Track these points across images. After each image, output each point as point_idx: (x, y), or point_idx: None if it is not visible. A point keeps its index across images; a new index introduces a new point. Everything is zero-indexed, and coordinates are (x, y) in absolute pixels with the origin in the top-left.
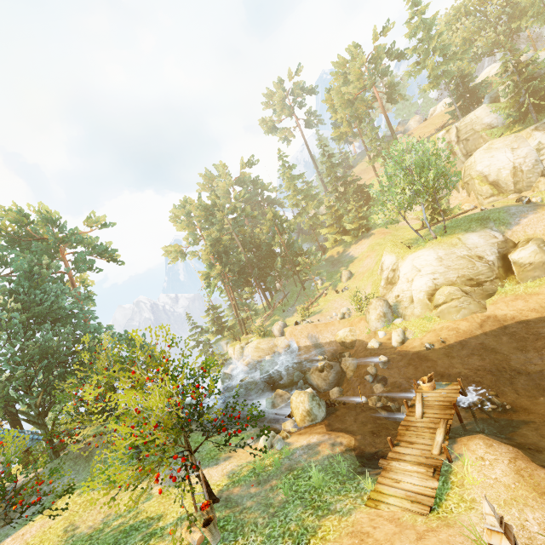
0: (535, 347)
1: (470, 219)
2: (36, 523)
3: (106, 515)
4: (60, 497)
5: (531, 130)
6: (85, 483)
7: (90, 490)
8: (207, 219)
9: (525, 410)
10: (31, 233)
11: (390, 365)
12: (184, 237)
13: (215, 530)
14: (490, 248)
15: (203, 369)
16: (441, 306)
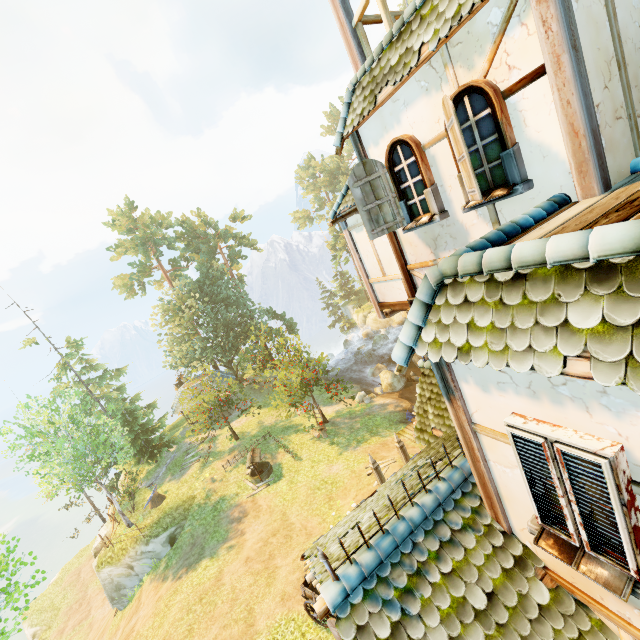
0: None
1: None
2: (244, 418)
3: (276, 420)
4: (256, 409)
5: None
6: (262, 403)
7: (266, 407)
8: (331, 183)
9: None
10: (197, 235)
11: None
12: (310, 200)
13: (324, 433)
14: None
15: (318, 361)
16: None
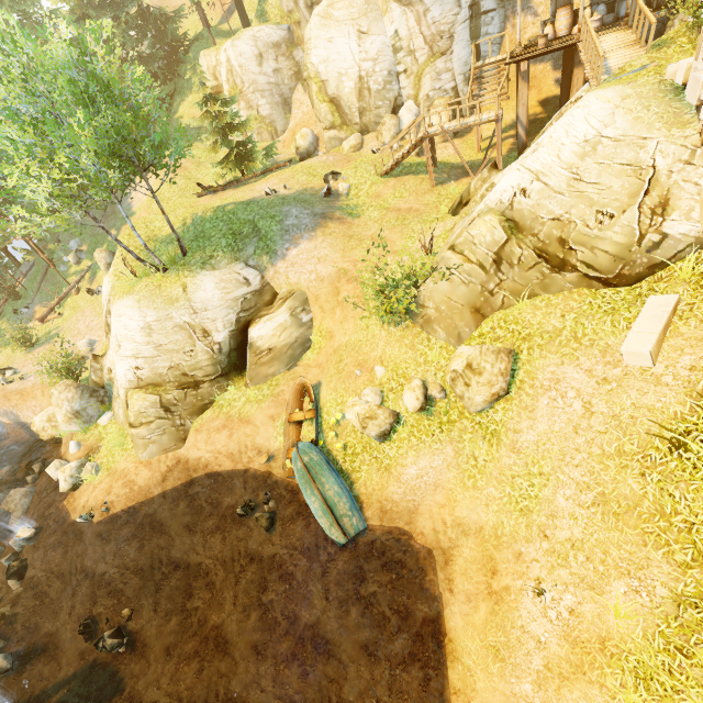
0: (204, 529)
1: (232, 223)
2: None
3: None
4: None
5: None
6: None
7: None
8: None
9: (144, 647)
10: None
11: (37, 542)
12: None
13: None
14: (225, 312)
15: None
16: (132, 428)
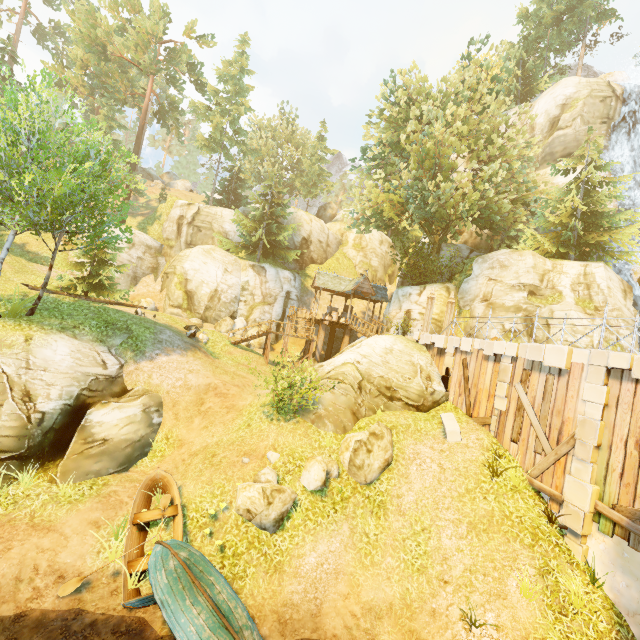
0: None
1: (102, 314)
2: None
3: None
4: None
5: (249, 265)
6: None
7: None
8: None
9: None
10: None
11: None
12: None
13: None
14: (70, 382)
15: None
16: None
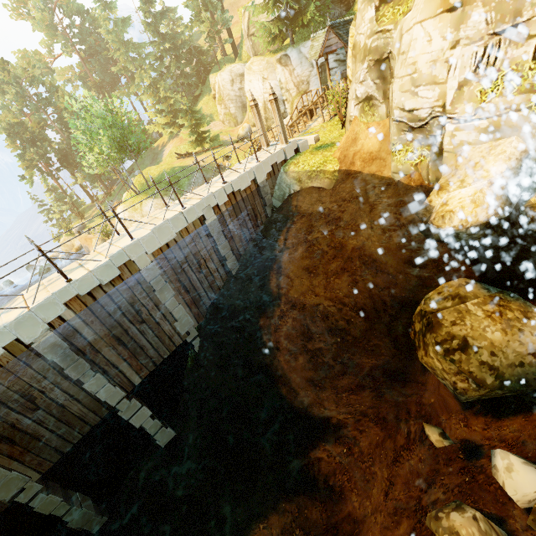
0: None
1: (172, 177)
2: None
3: None
4: None
5: (276, 61)
6: None
7: None
8: (5, 91)
9: None
10: None
11: None
12: None
13: None
14: None
15: None
16: None
